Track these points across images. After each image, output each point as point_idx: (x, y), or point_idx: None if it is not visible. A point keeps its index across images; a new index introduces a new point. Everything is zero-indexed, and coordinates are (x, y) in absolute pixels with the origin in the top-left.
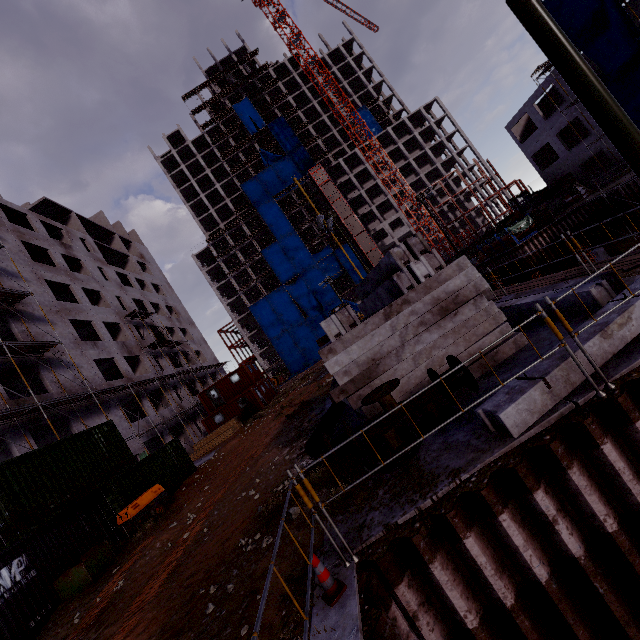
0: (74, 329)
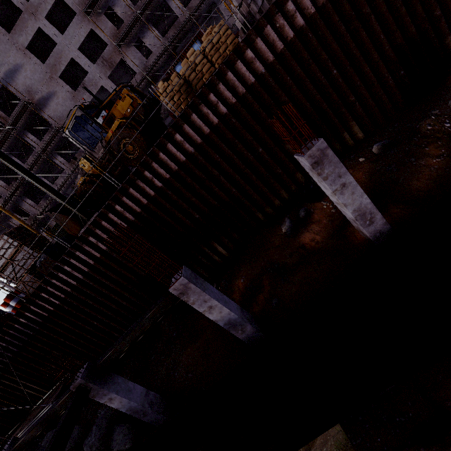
0: (66, 84)
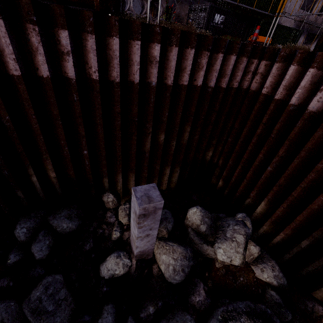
0: None
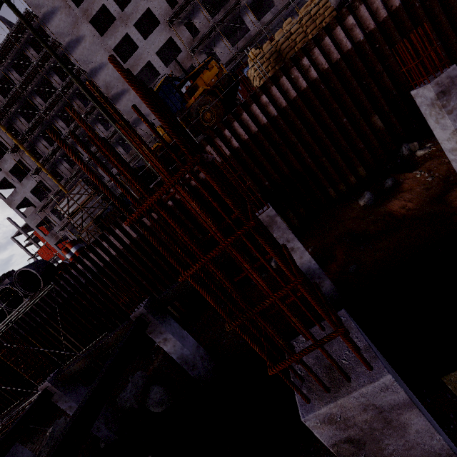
0: None
